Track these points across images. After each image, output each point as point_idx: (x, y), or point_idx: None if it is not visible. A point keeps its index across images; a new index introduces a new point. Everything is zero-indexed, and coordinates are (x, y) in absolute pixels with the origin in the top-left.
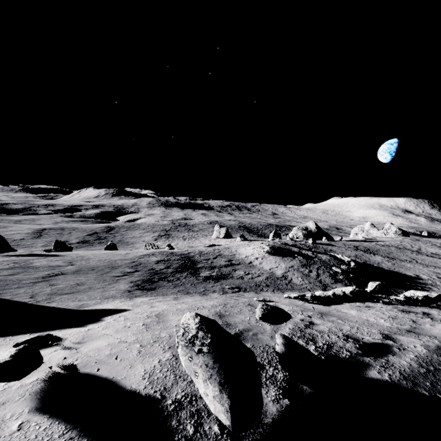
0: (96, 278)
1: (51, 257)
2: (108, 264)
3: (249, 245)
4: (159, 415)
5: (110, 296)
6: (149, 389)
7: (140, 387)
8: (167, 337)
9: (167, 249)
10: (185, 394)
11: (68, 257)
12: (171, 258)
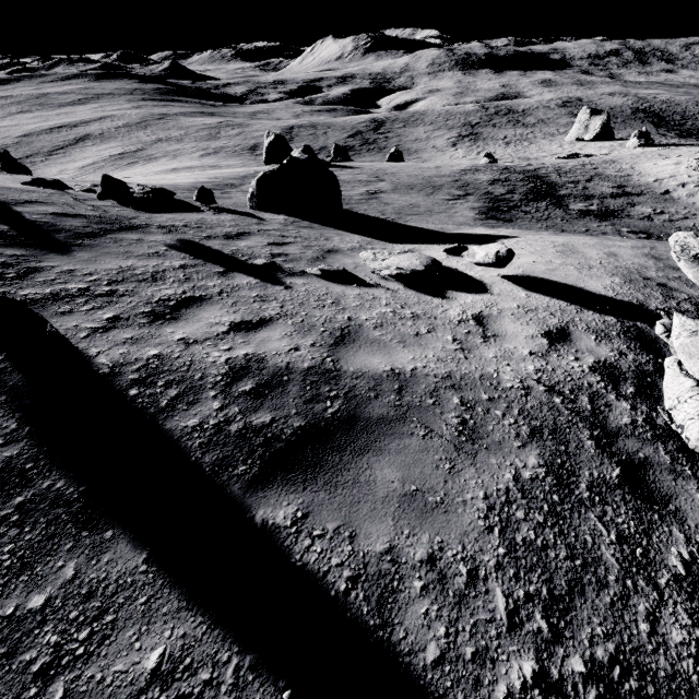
0: (424, 199)
1: (347, 169)
2: (425, 183)
3: (662, 156)
4: (648, 313)
5: (462, 223)
6: (621, 298)
7: (609, 295)
8: (599, 266)
9: (484, 162)
10: (666, 307)
11: (367, 170)
12: (510, 178)
